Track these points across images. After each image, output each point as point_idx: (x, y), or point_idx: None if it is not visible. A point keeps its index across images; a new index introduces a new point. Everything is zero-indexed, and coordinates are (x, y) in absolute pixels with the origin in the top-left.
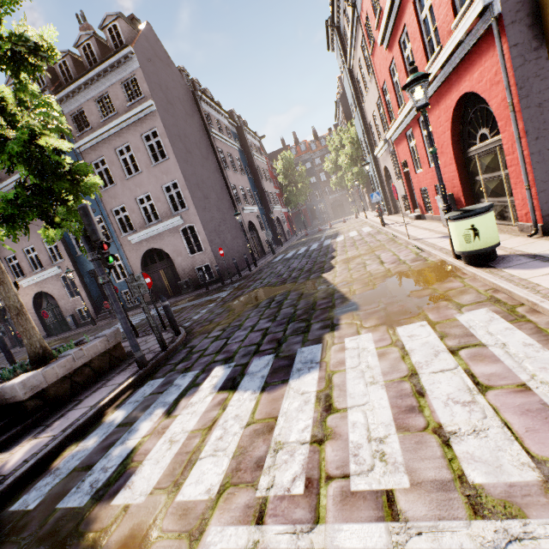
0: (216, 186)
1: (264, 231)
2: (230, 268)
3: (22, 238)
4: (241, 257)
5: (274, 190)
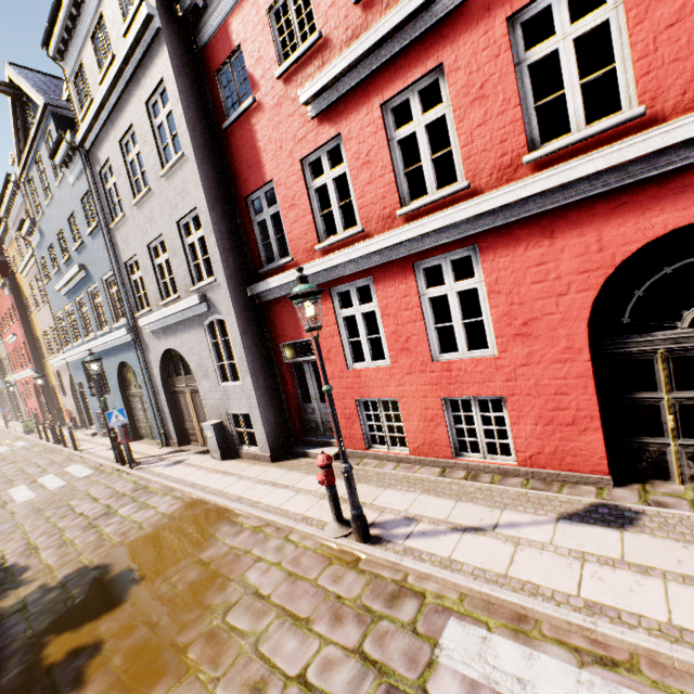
0: None
1: None
2: None
3: None
4: None
5: None
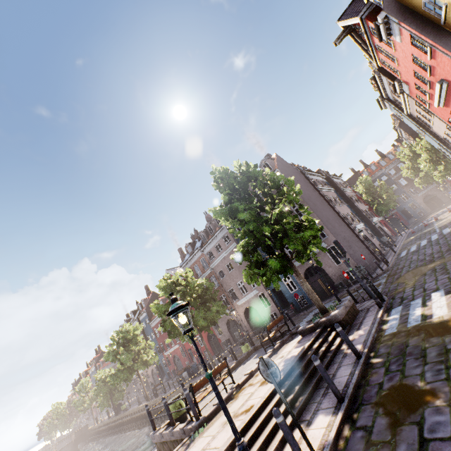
0: (334, 218)
1: (374, 238)
2: (367, 269)
3: (235, 278)
4: (369, 260)
5: (366, 207)
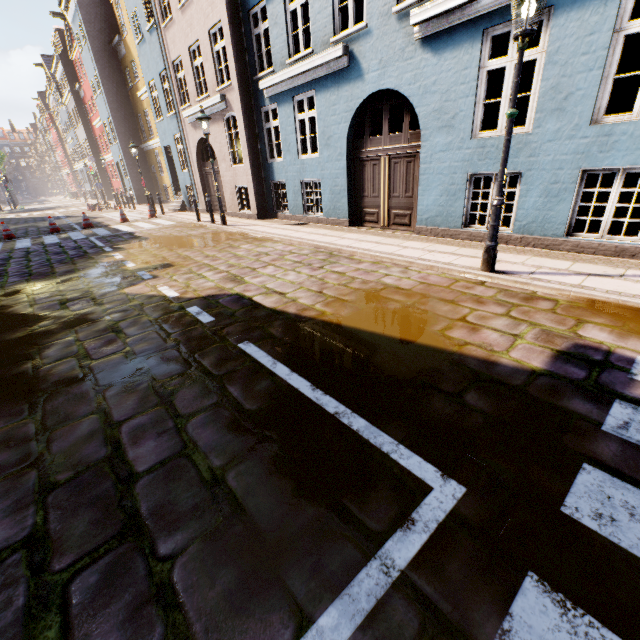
0: None
1: None
2: None
3: None
4: None
5: None
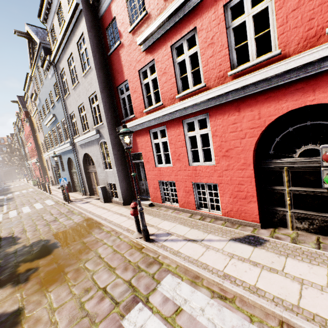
0: None
1: None
2: None
3: None
4: None
5: None
